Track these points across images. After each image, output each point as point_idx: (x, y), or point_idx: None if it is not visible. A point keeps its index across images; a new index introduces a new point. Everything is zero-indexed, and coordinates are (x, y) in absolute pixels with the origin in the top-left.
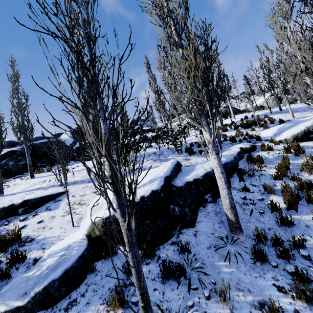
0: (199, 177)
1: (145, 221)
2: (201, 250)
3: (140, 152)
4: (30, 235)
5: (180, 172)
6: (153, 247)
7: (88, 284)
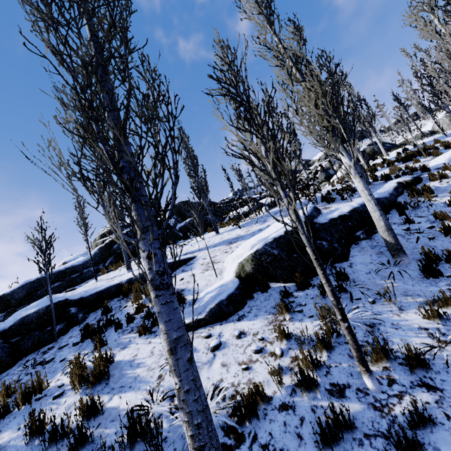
0: (345, 213)
1: (293, 255)
2: (359, 276)
3: (263, 213)
4: (179, 288)
5: (320, 215)
6: (306, 276)
7: (250, 306)
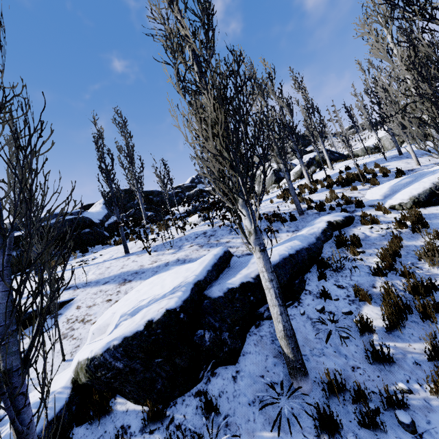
0: (250, 279)
1: (155, 360)
2: (238, 408)
3: (184, 233)
4: None
5: (226, 269)
6: (162, 404)
7: None
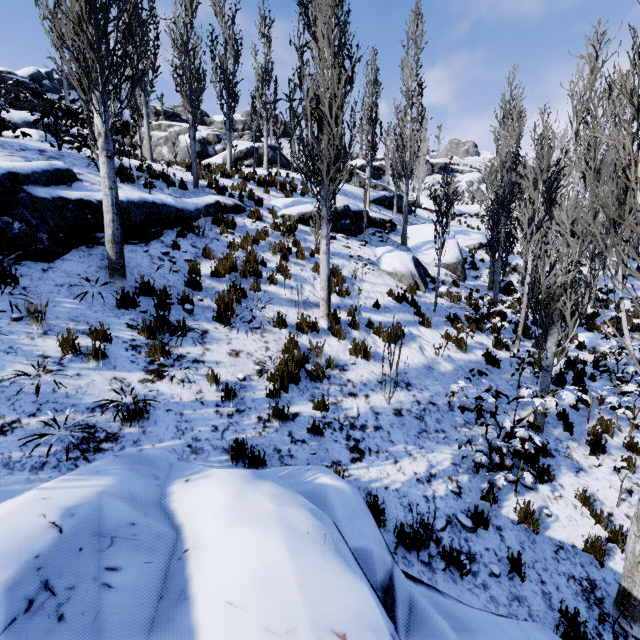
0: (94, 200)
1: None
2: (43, 285)
3: None
4: None
5: (64, 186)
6: None
7: None
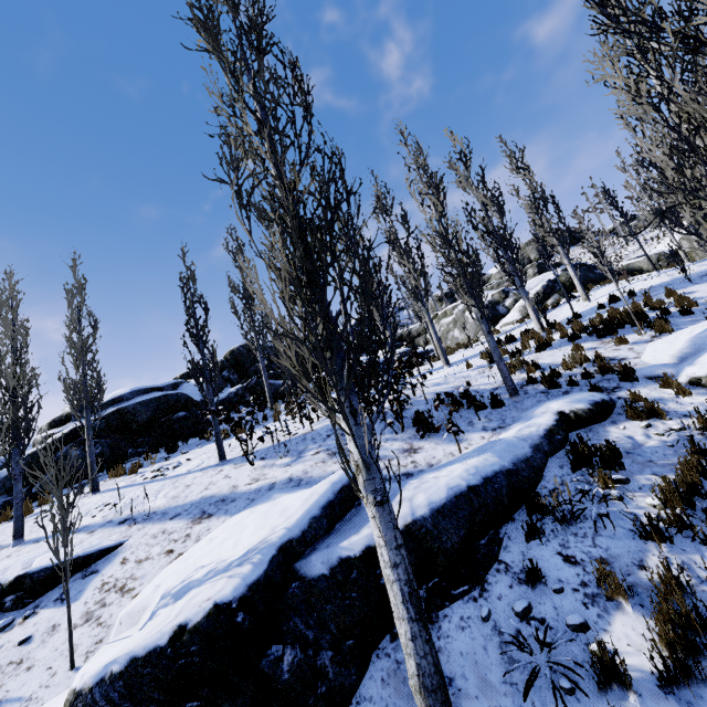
0: None
1: (186, 704)
2: None
3: (311, 426)
4: None
5: (351, 512)
6: None
7: None
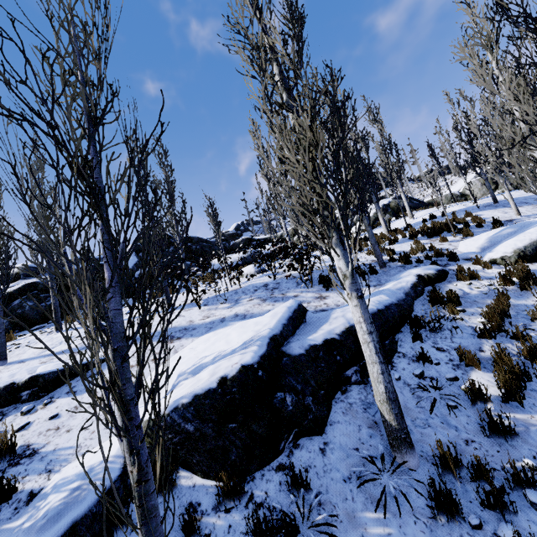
0: (335, 335)
1: (229, 425)
2: (331, 484)
3: (240, 285)
4: (32, 444)
5: (302, 325)
6: (240, 477)
7: None
